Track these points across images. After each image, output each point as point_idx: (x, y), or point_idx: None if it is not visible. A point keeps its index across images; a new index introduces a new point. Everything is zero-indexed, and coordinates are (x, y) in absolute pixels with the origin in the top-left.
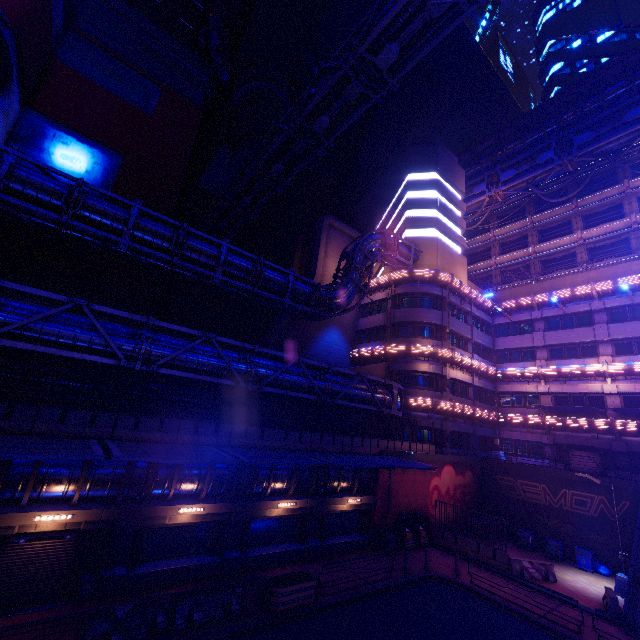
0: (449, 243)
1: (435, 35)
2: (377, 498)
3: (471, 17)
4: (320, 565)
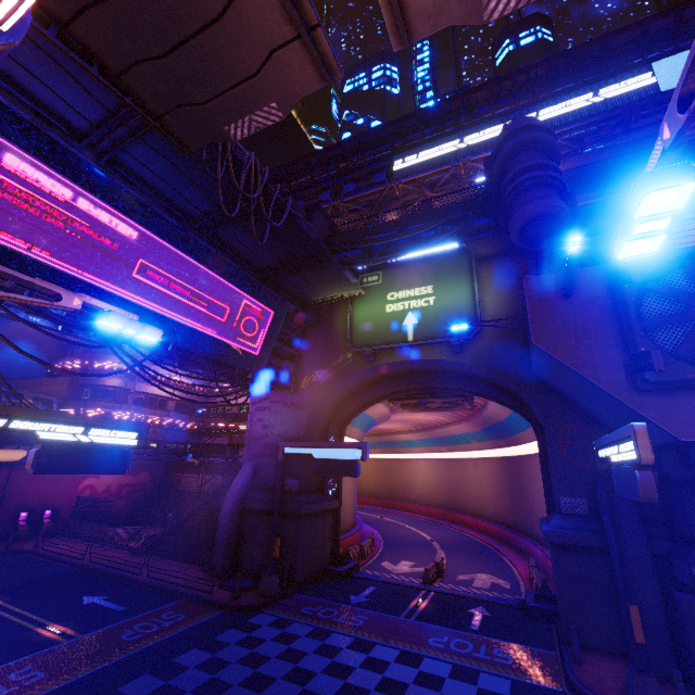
0: None
1: None
2: None
3: None
4: None
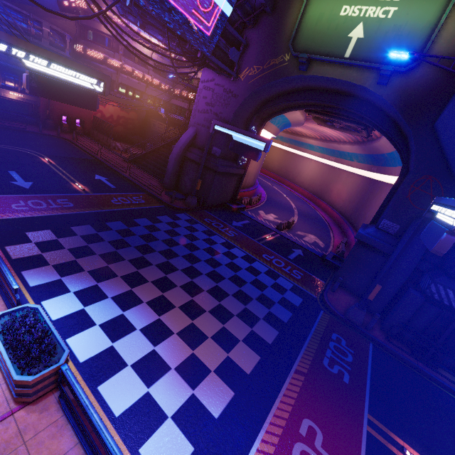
0: None
1: None
2: (40, 100)
3: None
4: None
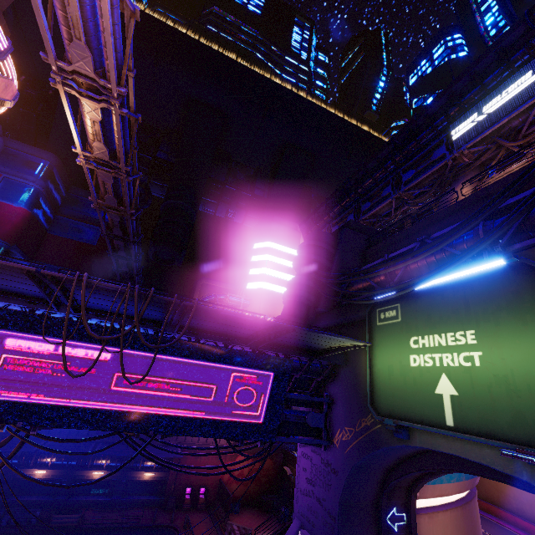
0: (279, 288)
1: (134, 246)
2: (170, 474)
3: (135, 245)
4: (112, 510)
